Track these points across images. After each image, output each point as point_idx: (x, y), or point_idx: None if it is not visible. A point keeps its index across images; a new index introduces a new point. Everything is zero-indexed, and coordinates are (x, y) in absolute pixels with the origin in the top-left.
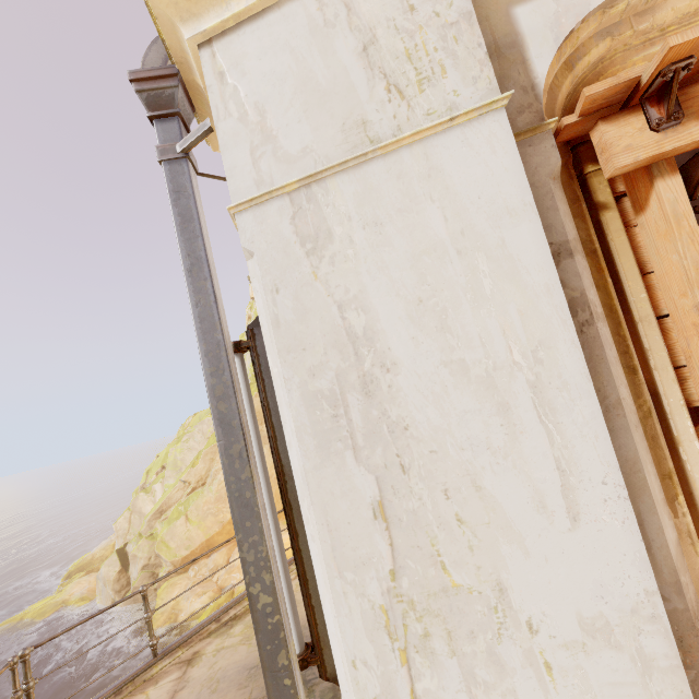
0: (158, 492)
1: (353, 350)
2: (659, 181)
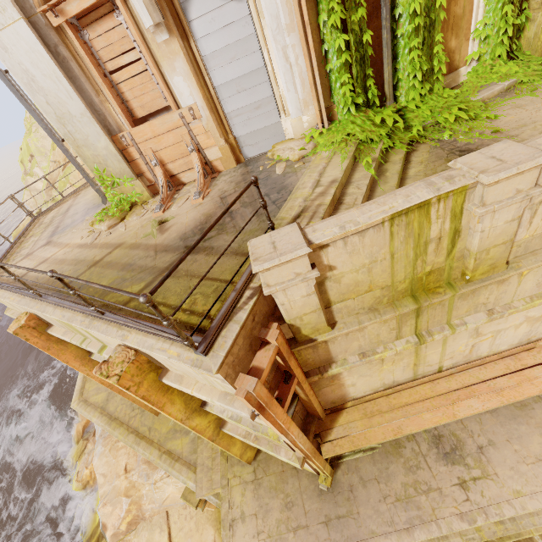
0: (40, 174)
1: (26, 74)
2: (65, 28)
